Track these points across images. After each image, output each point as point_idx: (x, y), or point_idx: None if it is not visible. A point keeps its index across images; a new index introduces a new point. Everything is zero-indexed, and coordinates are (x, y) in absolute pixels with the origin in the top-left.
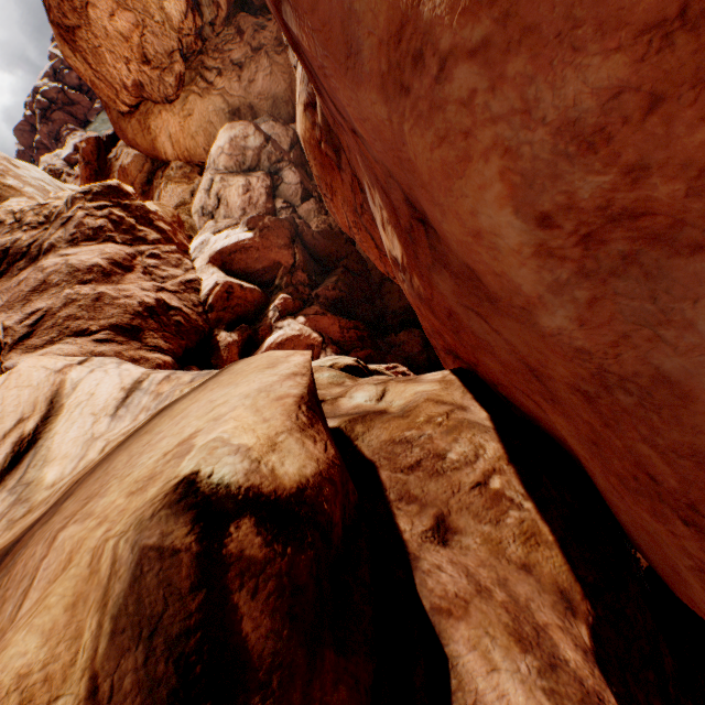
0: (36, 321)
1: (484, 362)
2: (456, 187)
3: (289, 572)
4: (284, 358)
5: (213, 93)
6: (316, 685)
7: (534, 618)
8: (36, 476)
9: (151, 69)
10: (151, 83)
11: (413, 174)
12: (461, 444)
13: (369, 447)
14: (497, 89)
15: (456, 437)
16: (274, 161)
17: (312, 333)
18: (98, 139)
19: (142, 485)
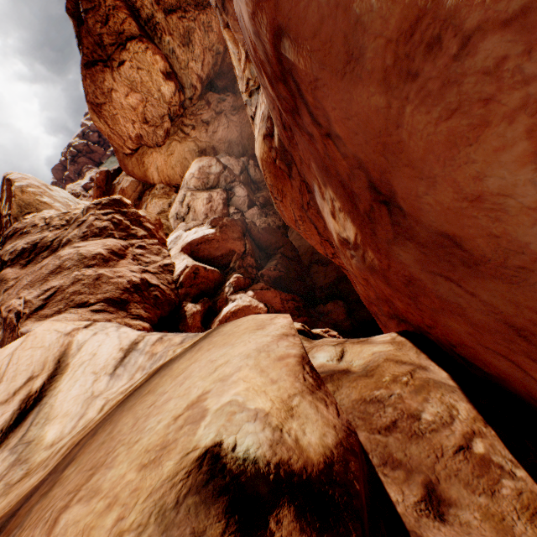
0: (50, 295)
1: (444, 324)
2: (461, 155)
3: None
4: (269, 320)
5: (188, 140)
6: None
7: None
8: (37, 434)
9: (148, 127)
10: (148, 135)
11: (398, 155)
12: (432, 404)
13: (341, 406)
14: (534, 51)
15: (426, 397)
16: (229, 181)
17: (259, 304)
18: (108, 171)
19: (154, 456)
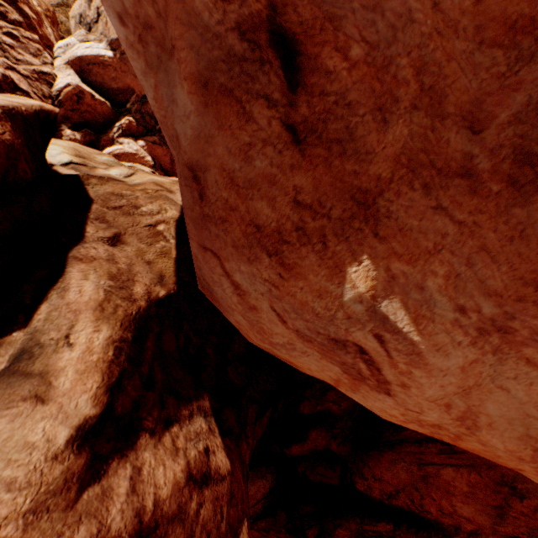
0: None
1: None
2: None
3: None
4: (25, 99)
5: None
6: None
7: (134, 278)
8: None
9: None
10: None
11: None
12: (153, 205)
13: (96, 193)
14: None
15: (153, 202)
16: None
17: (147, 156)
18: None
19: None
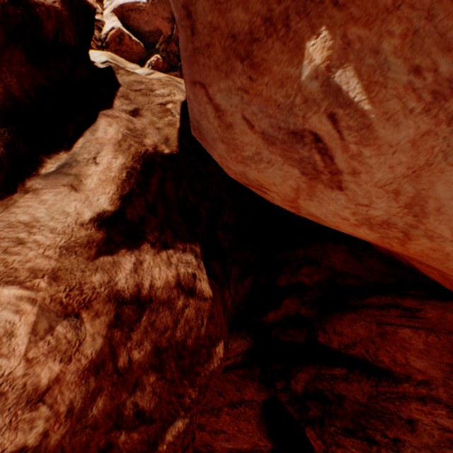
0: None
1: None
2: None
3: (3, 7)
4: None
5: None
6: (9, 53)
7: (146, 135)
8: None
9: None
10: None
11: None
12: (165, 90)
13: (123, 81)
14: None
15: (165, 88)
16: None
17: None
18: None
19: None
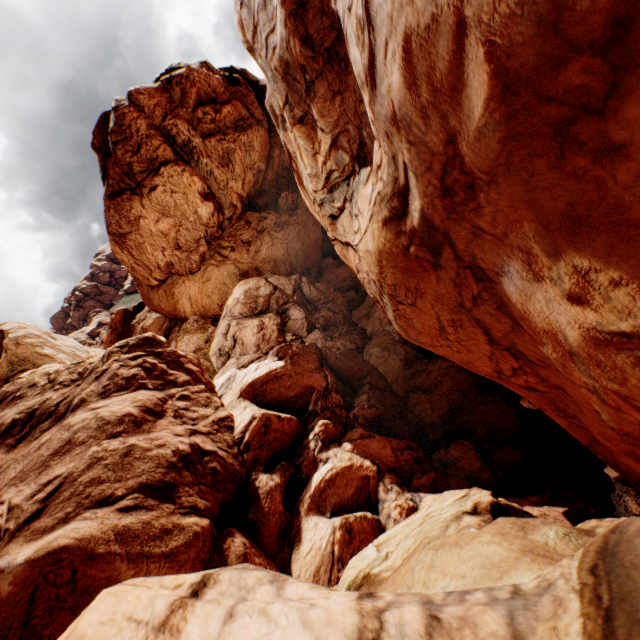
0: (51, 492)
1: None
2: None
3: None
4: None
5: (227, 262)
6: None
7: None
8: None
9: (181, 252)
10: (180, 261)
11: None
12: None
13: None
14: None
15: None
16: (281, 303)
17: (363, 461)
18: (126, 310)
19: None
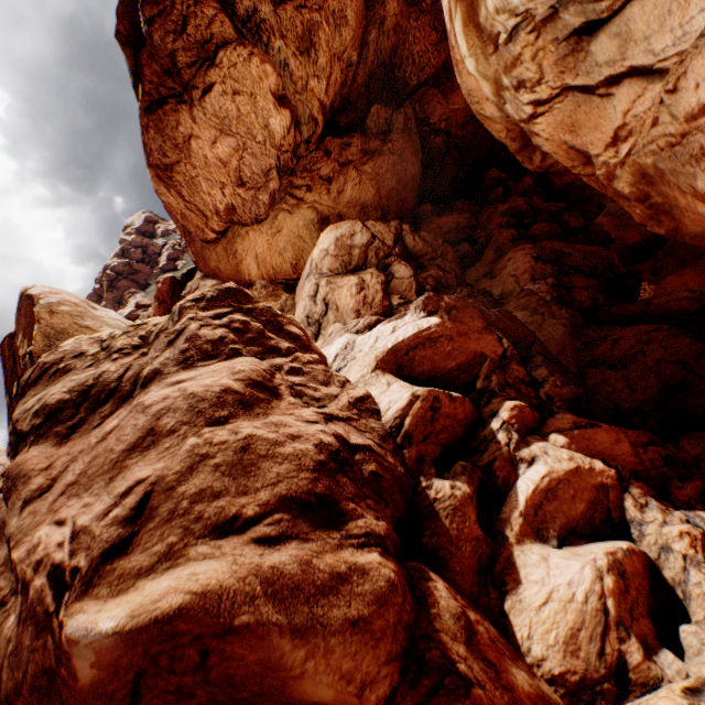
0: (137, 508)
1: None
2: None
3: None
4: None
5: (302, 207)
6: None
7: None
8: None
9: (245, 191)
10: (243, 204)
11: None
12: None
13: None
14: None
15: None
16: (382, 256)
17: (590, 461)
18: (173, 278)
19: None
